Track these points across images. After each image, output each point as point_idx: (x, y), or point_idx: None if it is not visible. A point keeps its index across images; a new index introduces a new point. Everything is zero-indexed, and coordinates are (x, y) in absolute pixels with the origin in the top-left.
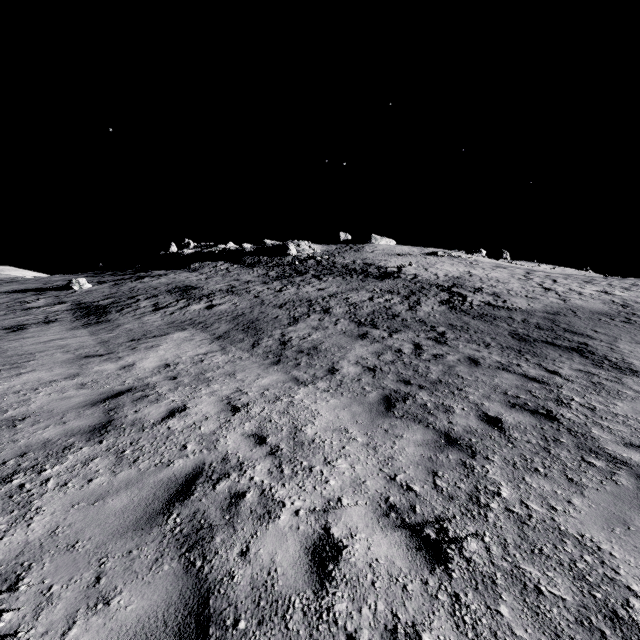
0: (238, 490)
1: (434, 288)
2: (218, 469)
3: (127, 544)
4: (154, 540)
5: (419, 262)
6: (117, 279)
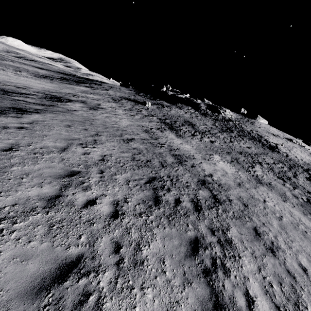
0: (304, 230)
1: (300, 167)
2: (294, 223)
3: (296, 232)
4: (300, 234)
5: (284, 144)
6: (154, 103)
